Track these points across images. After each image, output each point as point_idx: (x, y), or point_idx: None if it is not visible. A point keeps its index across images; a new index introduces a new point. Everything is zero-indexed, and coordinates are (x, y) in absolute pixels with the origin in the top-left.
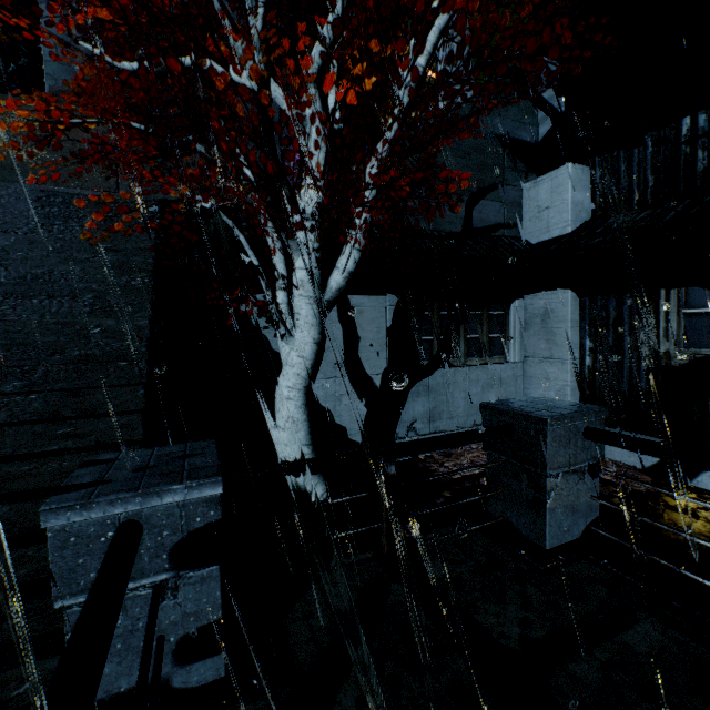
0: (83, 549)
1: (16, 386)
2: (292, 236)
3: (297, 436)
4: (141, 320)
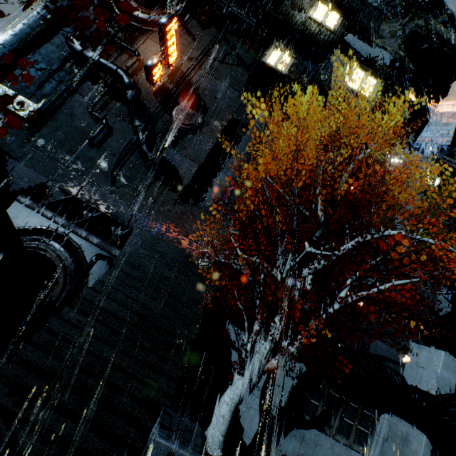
0: (158, 453)
1: (148, 344)
2: (266, 332)
3: (221, 427)
4: (194, 335)
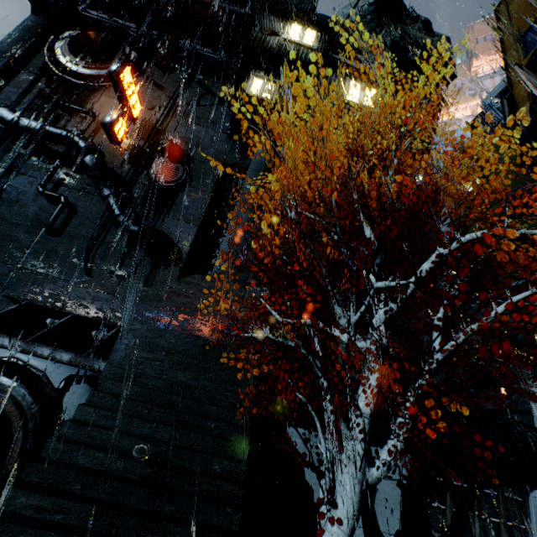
0: None
1: (170, 509)
2: (349, 427)
3: None
4: (243, 464)
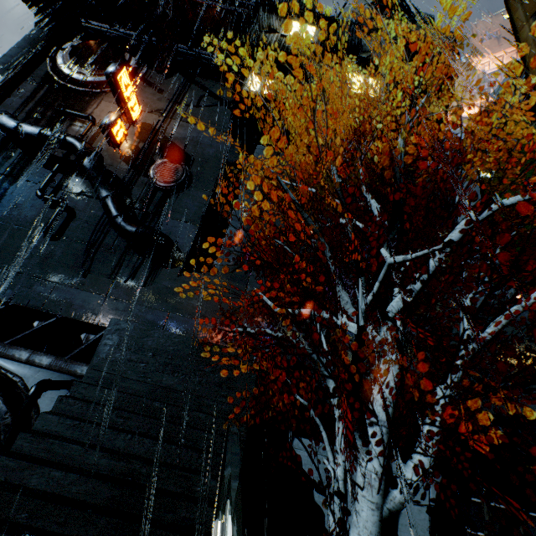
0: None
1: None
2: (363, 438)
3: None
4: (233, 485)
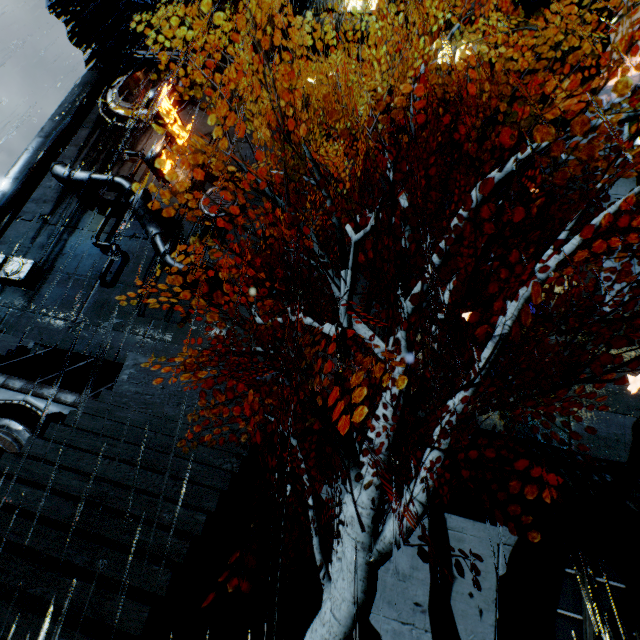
0: None
1: (83, 559)
2: (350, 465)
3: None
4: (201, 514)
